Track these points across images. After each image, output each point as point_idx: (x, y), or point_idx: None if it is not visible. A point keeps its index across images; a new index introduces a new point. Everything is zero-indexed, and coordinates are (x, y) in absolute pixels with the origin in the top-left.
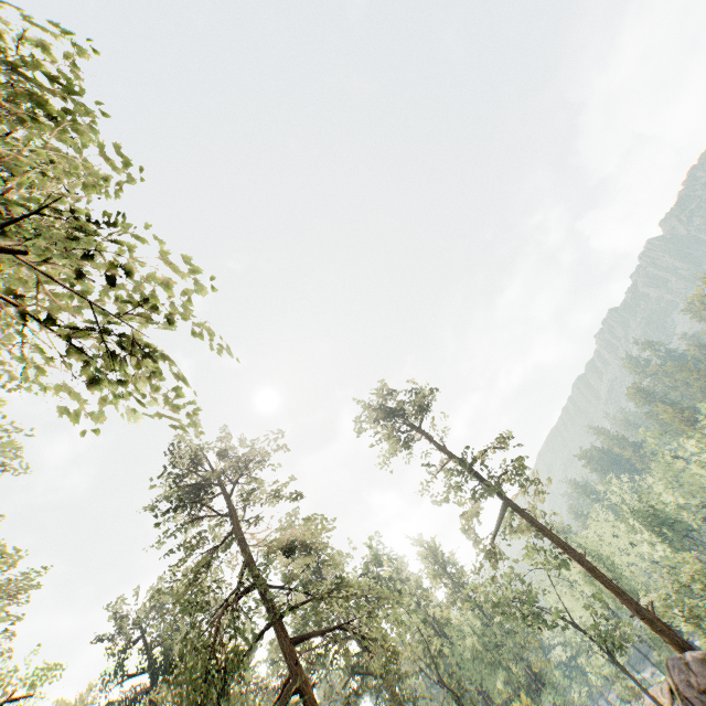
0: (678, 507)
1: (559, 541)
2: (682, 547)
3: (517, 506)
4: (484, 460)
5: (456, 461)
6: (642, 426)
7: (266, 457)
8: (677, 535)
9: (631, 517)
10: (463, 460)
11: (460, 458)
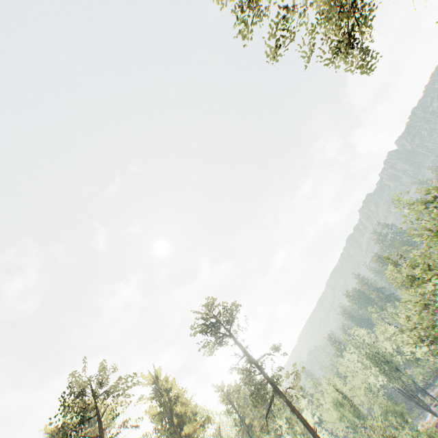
0: (391, 355)
1: (303, 419)
2: (394, 377)
3: (281, 392)
4: (262, 363)
5: (248, 357)
6: (370, 304)
7: (123, 390)
8: (391, 370)
9: (365, 358)
10: (251, 360)
11: (250, 358)
